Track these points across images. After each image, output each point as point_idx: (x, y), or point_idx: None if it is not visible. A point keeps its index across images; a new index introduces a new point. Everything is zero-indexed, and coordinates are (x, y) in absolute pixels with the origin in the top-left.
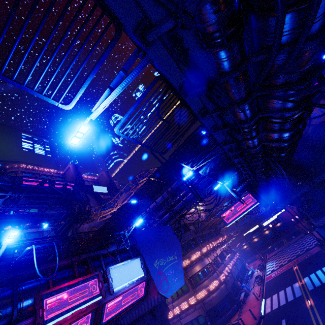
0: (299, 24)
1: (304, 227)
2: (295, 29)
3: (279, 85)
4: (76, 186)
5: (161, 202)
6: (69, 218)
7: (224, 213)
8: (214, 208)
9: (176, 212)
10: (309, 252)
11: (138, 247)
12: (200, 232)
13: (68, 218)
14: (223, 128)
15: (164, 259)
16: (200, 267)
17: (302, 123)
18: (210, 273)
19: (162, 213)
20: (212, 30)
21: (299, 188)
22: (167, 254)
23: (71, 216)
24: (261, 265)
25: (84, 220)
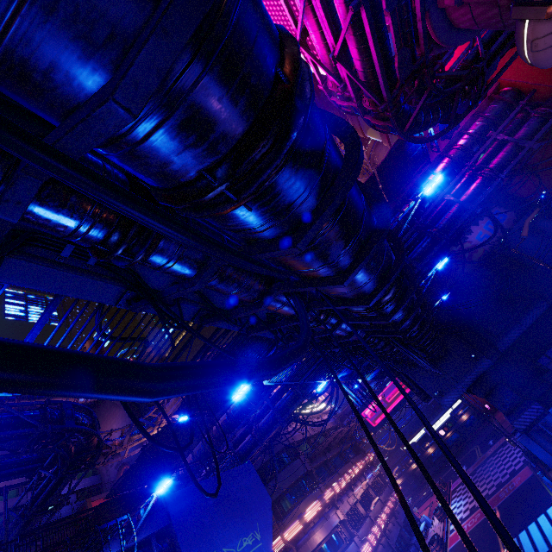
0: (253, 225)
1: (499, 430)
2: (254, 229)
3: (307, 279)
4: (69, 402)
5: (236, 414)
6: (59, 465)
7: (365, 409)
8: (328, 420)
9: (263, 432)
10: (516, 478)
11: (173, 531)
12: (322, 456)
13: (56, 464)
14: (261, 328)
15: (232, 547)
16: (322, 535)
17: (403, 305)
18: (344, 544)
19: (240, 433)
20: (86, 244)
21: (475, 362)
22: (240, 532)
23: (62, 461)
24: (439, 510)
25: (89, 464)
